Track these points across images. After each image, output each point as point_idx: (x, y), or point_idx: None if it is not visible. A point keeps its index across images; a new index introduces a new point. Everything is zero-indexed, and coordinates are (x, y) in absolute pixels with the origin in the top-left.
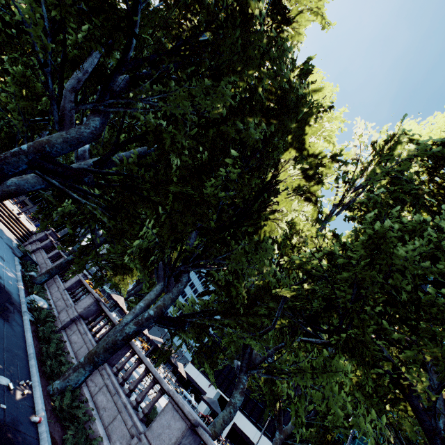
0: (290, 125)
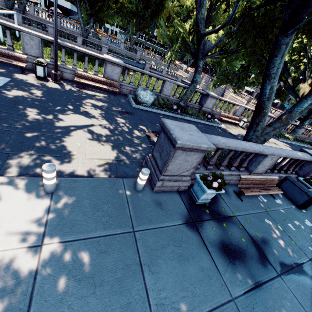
0: None
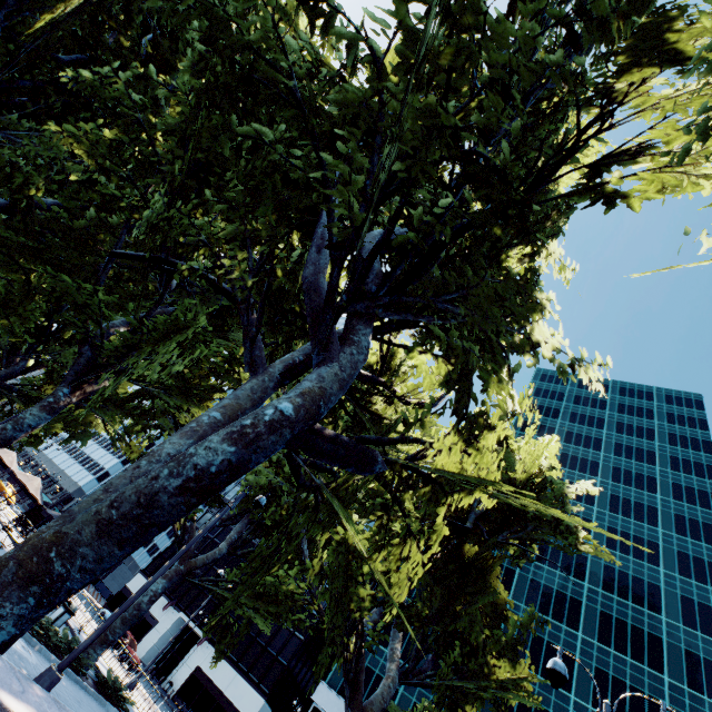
0: None
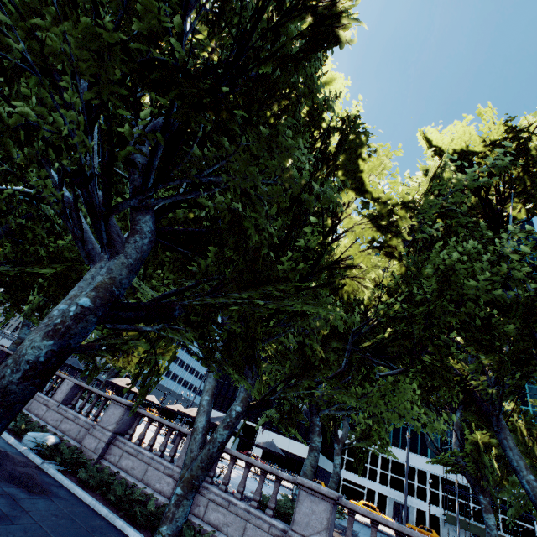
0: (339, 158)
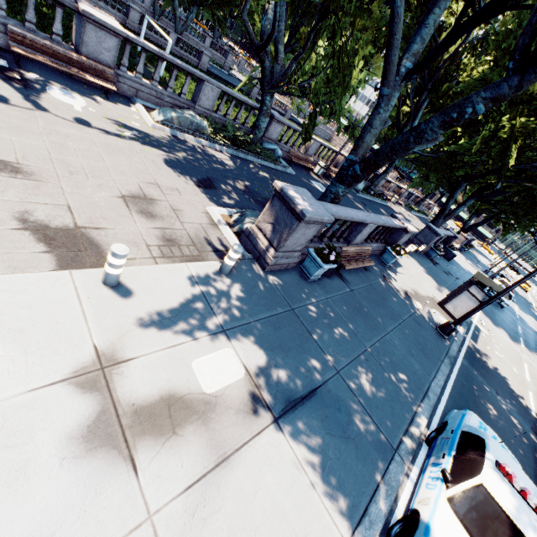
0: None
